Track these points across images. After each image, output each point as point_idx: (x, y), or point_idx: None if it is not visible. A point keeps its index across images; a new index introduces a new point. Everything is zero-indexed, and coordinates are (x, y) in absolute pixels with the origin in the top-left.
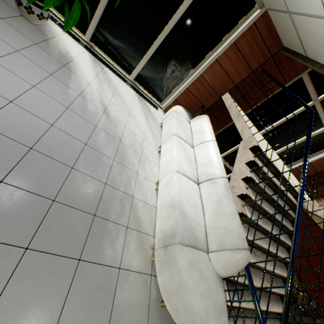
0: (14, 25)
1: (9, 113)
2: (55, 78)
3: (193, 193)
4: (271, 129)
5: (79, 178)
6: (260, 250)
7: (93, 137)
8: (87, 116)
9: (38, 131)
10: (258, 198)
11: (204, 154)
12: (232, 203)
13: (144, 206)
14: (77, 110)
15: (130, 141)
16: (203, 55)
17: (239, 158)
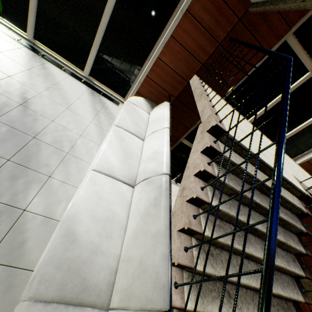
0: None
1: None
2: None
3: (113, 200)
4: (262, 115)
5: None
6: (242, 285)
7: None
8: None
9: None
10: (229, 203)
11: (150, 146)
12: (163, 214)
13: (43, 224)
14: None
15: (55, 137)
16: (156, 34)
17: (195, 147)
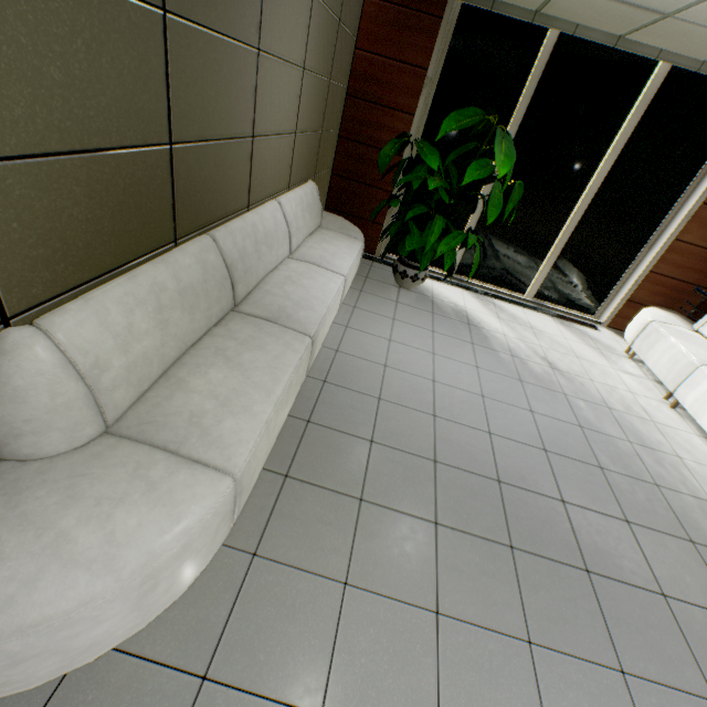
0: (406, 302)
1: (493, 411)
2: (478, 345)
3: None
4: None
5: (620, 482)
6: None
7: (577, 413)
8: (543, 383)
9: (529, 425)
10: None
11: None
12: None
13: None
14: (529, 379)
15: (618, 402)
16: (664, 208)
17: None
